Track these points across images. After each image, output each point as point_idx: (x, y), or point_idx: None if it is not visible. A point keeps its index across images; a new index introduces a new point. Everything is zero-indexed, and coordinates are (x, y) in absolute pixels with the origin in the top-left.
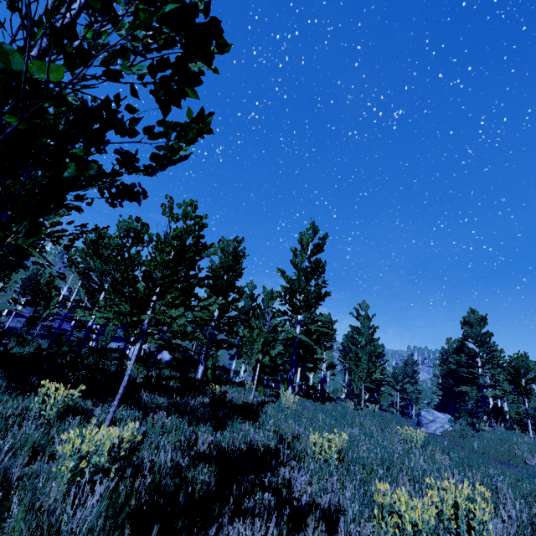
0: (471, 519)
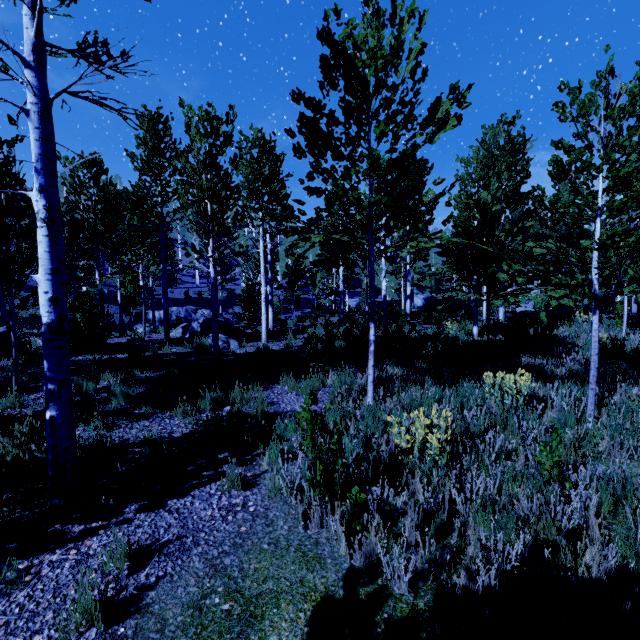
0: None
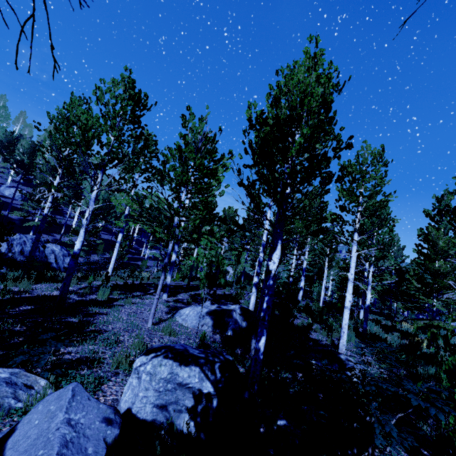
0: None
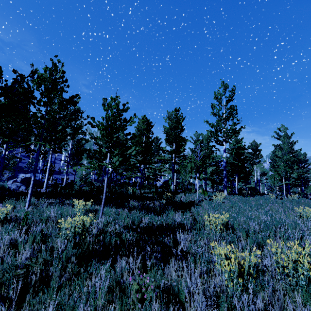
0: (302, 268)
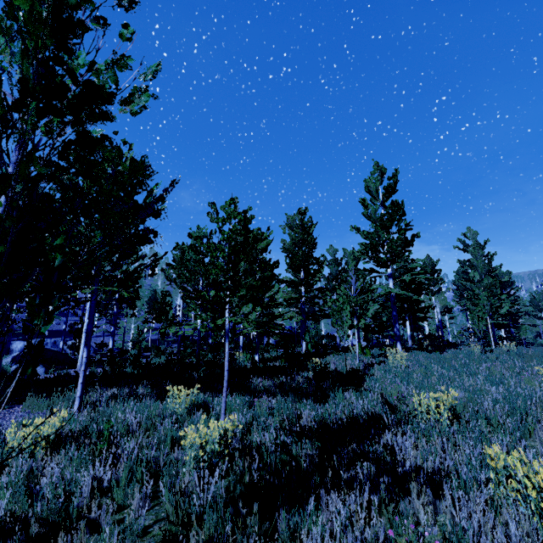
0: None
